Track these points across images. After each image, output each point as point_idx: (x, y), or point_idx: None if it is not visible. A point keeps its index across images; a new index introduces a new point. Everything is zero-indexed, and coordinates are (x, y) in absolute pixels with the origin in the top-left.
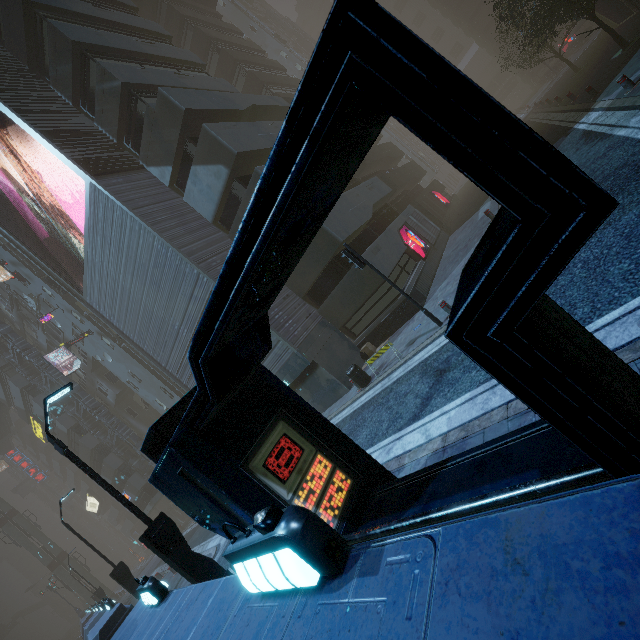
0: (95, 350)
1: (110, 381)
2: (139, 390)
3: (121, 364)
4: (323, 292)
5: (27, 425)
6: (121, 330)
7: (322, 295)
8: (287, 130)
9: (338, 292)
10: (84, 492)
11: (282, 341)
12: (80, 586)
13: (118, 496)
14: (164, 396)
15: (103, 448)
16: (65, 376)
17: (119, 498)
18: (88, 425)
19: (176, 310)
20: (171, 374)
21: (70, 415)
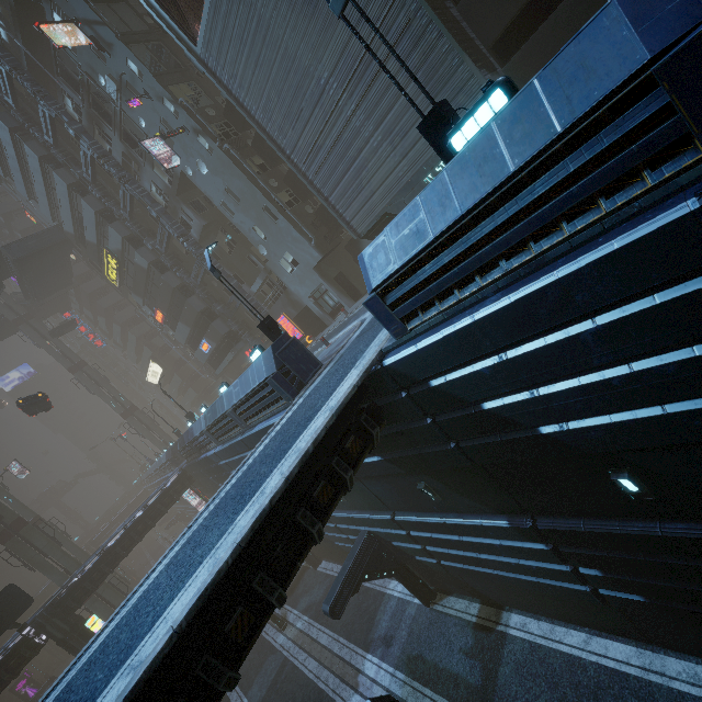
0: (186, 160)
1: (195, 211)
2: (234, 215)
3: (217, 178)
4: (516, 41)
5: (85, 284)
6: (241, 101)
7: (513, 47)
8: None
9: (545, 31)
10: (145, 361)
11: (476, 76)
12: (151, 436)
13: (404, 66)
14: (265, 220)
15: (184, 290)
16: (166, 169)
17: (396, 81)
18: (170, 262)
19: (330, 49)
20: (295, 166)
21: (150, 248)
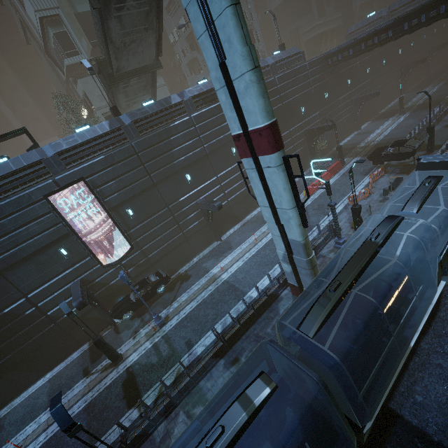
0: None
1: None
2: None
3: None
4: None
5: None
6: None
7: None
8: (16, 130)
9: None
10: None
11: None
12: None
13: None
14: None
15: None
16: None
17: None
18: None
19: None
20: None
21: None
